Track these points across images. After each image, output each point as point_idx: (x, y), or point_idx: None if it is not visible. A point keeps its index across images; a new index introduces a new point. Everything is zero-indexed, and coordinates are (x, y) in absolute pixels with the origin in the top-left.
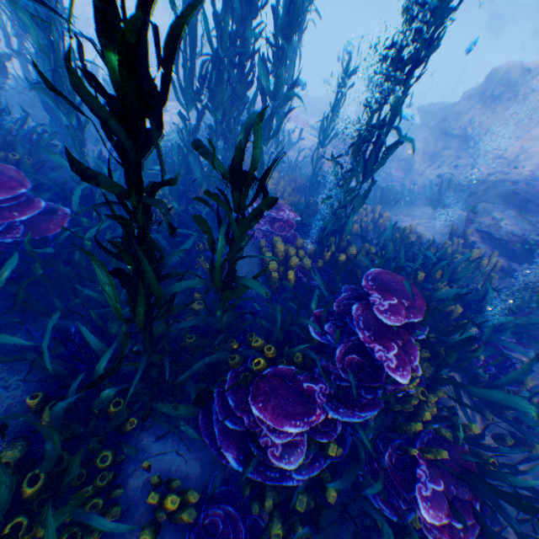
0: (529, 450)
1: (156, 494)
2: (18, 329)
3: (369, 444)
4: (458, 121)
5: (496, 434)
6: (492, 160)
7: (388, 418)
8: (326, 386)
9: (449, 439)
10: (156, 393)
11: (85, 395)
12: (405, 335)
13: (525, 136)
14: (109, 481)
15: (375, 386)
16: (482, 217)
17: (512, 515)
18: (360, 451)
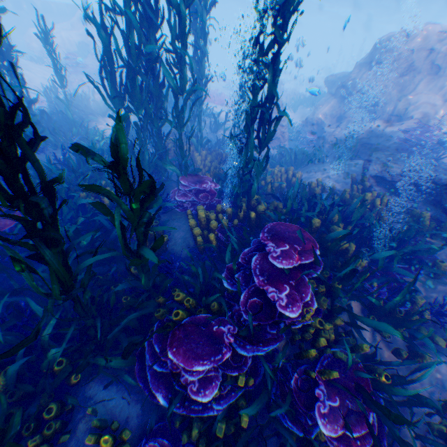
0: (421, 361)
1: (92, 436)
2: None
3: (271, 373)
4: (355, 87)
5: (394, 349)
6: (387, 115)
7: (297, 347)
8: (235, 327)
9: (344, 360)
10: (91, 350)
11: (33, 359)
12: (298, 276)
13: (411, 91)
14: (55, 429)
15: (276, 322)
16: (375, 165)
17: (410, 420)
18: (267, 379)
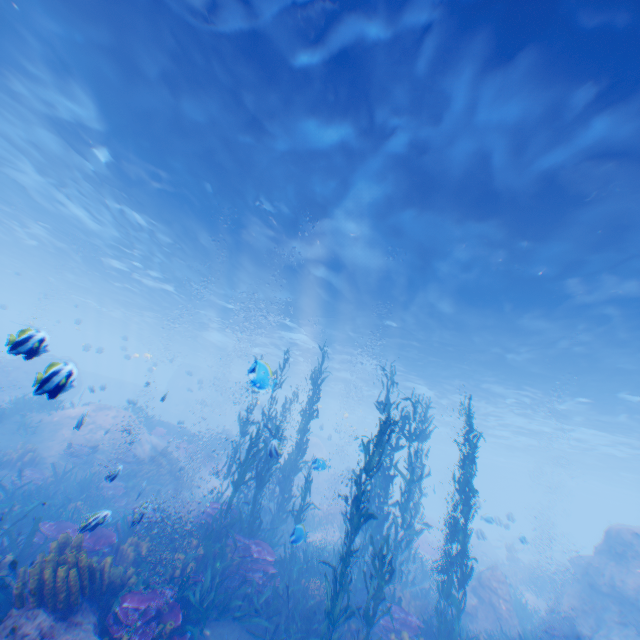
0: None
1: None
2: (256, 632)
3: None
4: (598, 574)
5: None
6: None
7: None
8: None
9: None
10: None
11: None
12: None
13: None
14: None
15: None
16: None
17: None
18: None
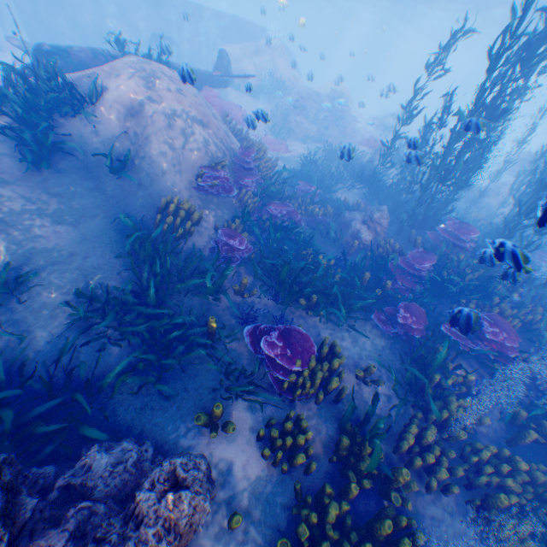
0: None
1: None
2: None
3: None
4: None
5: None
6: None
7: None
8: None
9: None
10: None
11: None
12: None
13: None
14: None
15: None
16: None
17: None
18: None
